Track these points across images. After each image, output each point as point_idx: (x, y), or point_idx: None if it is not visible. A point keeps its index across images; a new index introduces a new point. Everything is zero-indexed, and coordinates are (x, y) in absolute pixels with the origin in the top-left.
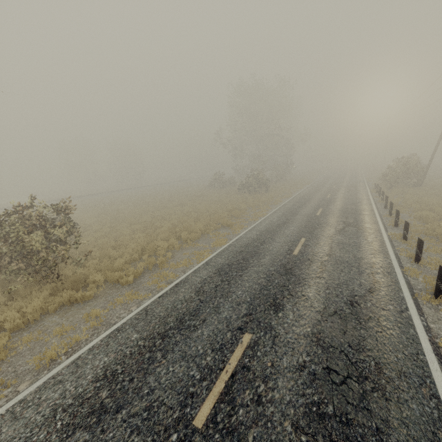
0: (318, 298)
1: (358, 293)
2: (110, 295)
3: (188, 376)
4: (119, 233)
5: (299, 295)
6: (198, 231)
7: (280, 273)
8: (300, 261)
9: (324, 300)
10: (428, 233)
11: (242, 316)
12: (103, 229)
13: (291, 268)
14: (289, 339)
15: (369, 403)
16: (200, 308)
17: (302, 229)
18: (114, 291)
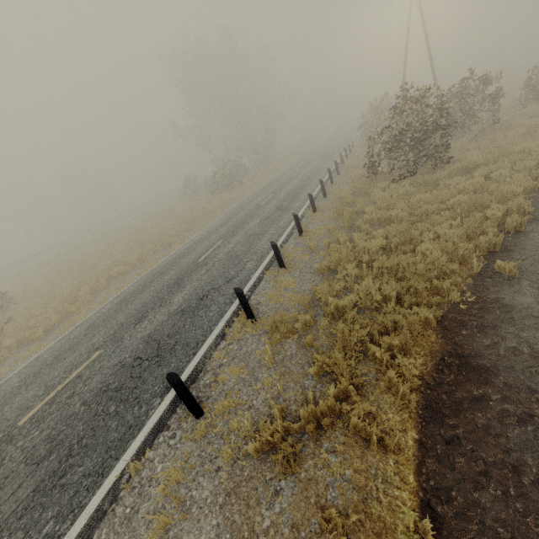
0: (180, 301)
1: (217, 286)
2: (20, 353)
3: (35, 396)
4: (57, 287)
5: (167, 303)
6: (133, 262)
7: (170, 286)
8: (196, 268)
9: (182, 302)
10: (342, 197)
11: (107, 337)
12: (40, 289)
13: (182, 279)
14: (128, 344)
15: (145, 373)
16: (80, 341)
17: (231, 229)
18: (24, 349)
